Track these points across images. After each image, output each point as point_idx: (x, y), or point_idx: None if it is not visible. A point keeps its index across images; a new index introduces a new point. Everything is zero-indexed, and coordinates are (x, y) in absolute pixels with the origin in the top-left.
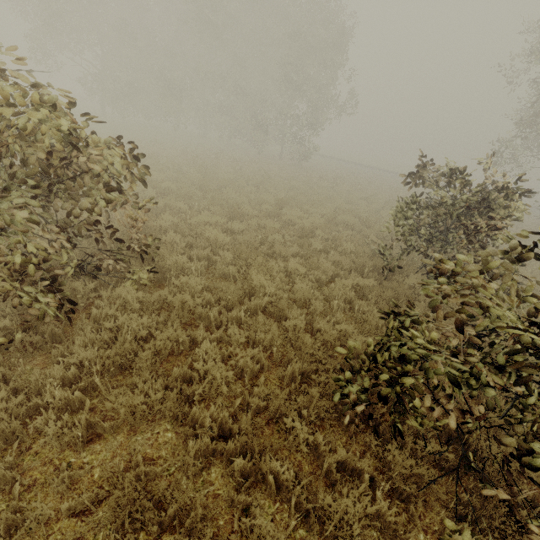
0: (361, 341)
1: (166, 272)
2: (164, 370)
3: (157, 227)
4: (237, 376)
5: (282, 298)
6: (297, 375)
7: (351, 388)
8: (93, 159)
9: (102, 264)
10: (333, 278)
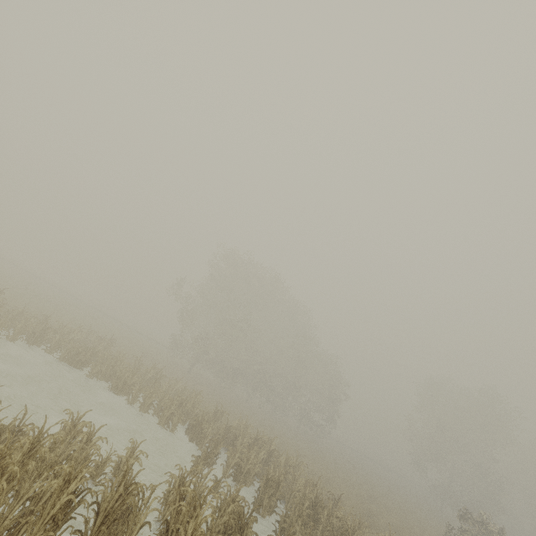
0: None
1: None
2: None
3: None
4: None
5: None
6: None
7: None
8: None
9: None
10: None
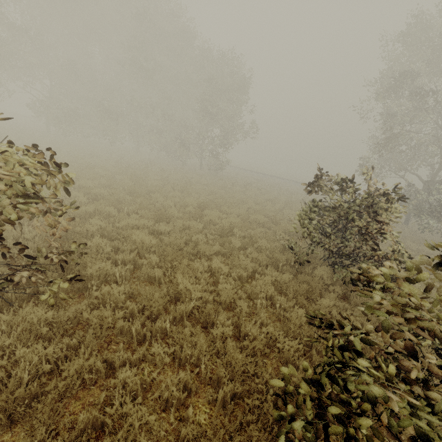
0: (289, 345)
1: (88, 280)
2: (71, 414)
3: (83, 232)
4: (161, 408)
5: (207, 300)
6: (229, 399)
7: (295, 427)
8: (4, 170)
9: (13, 277)
10: (253, 274)
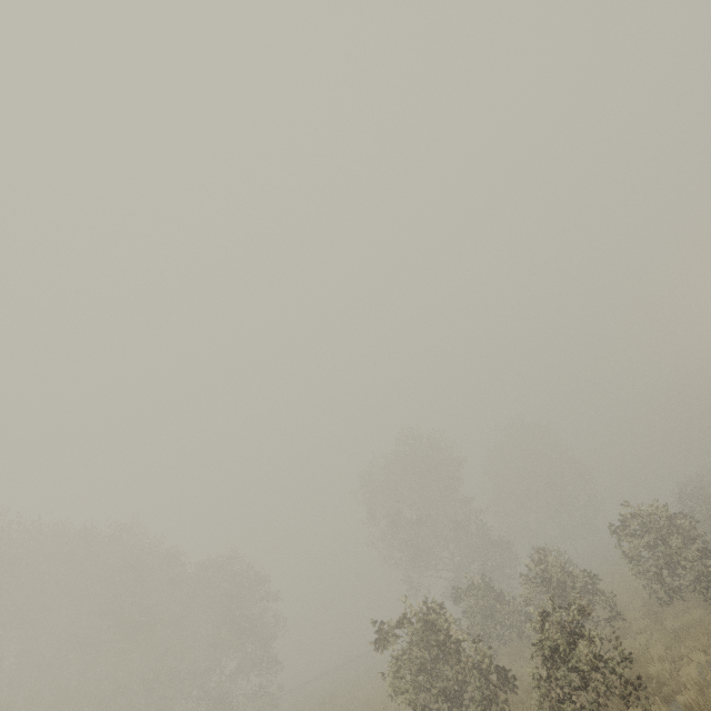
0: None
1: None
2: None
3: None
4: None
5: None
6: None
7: None
8: None
9: None
10: None
